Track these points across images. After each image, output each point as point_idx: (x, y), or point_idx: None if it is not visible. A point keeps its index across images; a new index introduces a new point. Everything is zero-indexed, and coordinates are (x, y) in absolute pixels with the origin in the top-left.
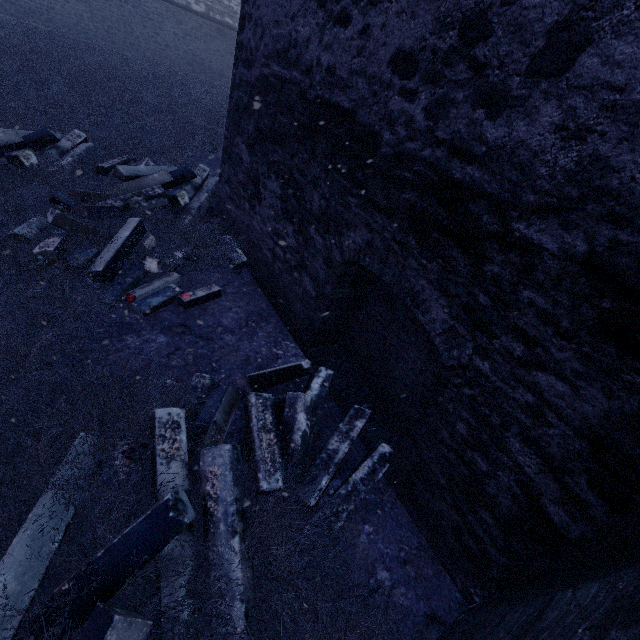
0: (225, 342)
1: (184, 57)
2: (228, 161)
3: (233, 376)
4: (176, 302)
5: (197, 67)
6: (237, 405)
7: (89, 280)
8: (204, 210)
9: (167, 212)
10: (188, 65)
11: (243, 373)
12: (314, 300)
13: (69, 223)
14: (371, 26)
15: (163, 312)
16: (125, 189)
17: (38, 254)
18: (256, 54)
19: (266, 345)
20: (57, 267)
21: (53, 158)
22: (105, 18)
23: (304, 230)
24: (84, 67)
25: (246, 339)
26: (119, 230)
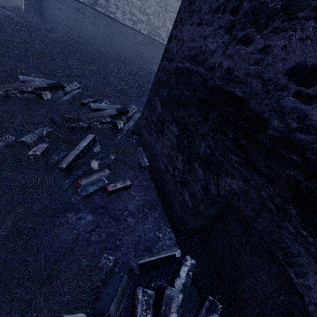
0: (127, 223)
1: (134, 52)
2: (148, 108)
3: (128, 254)
4: (104, 189)
5: (139, 57)
6: (127, 290)
7: (57, 171)
8: (130, 131)
9: (110, 130)
10: (135, 55)
11: (135, 252)
12: (190, 209)
13: (54, 136)
14: (272, 46)
15: (94, 196)
16: (91, 116)
17: (30, 155)
18: (176, 55)
19: (152, 228)
20: (39, 163)
21: (60, 95)
22: (103, 33)
23: (190, 162)
24: (88, 53)
25: (141, 222)
26: (82, 141)
